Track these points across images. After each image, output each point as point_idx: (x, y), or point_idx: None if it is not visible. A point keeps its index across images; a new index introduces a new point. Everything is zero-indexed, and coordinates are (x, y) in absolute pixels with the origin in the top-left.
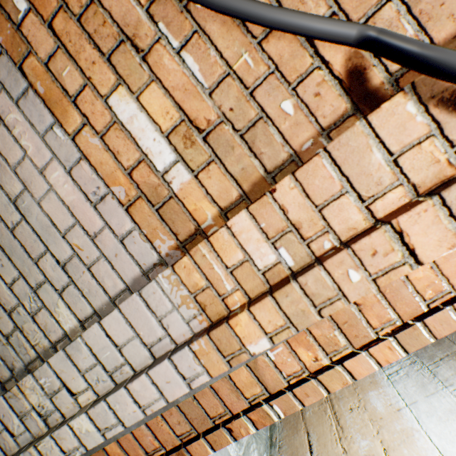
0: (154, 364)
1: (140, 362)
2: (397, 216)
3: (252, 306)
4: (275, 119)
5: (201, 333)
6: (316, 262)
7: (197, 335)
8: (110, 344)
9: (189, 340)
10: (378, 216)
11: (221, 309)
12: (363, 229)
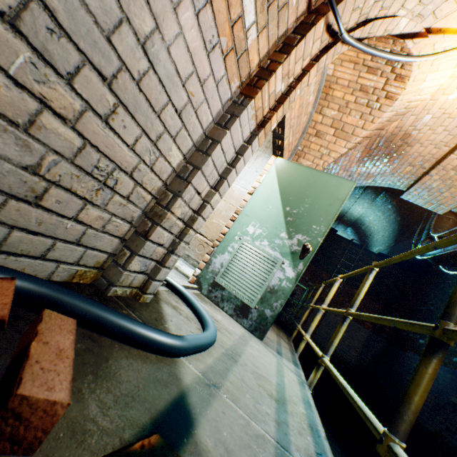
0: (243, 152)
1: (230, 158)
2: (310, 69)
3: (278, 111)
4: (289, 6)
5: (258, 130)
6: (292, 89)
7: (255, 132)
8: (222, 154)
9: (253, 135)
10: (302, 68)
11: (261, 117)
12: (300, 74)
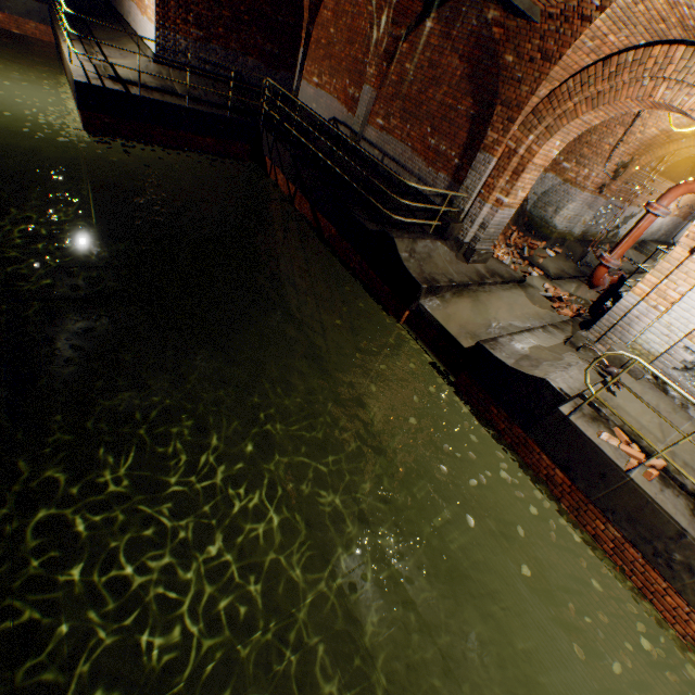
0: None
1: None
2: None
3: None
4: None
5: None
6: None
7: None
8: None
9: None
10: None
11: None
12: None
